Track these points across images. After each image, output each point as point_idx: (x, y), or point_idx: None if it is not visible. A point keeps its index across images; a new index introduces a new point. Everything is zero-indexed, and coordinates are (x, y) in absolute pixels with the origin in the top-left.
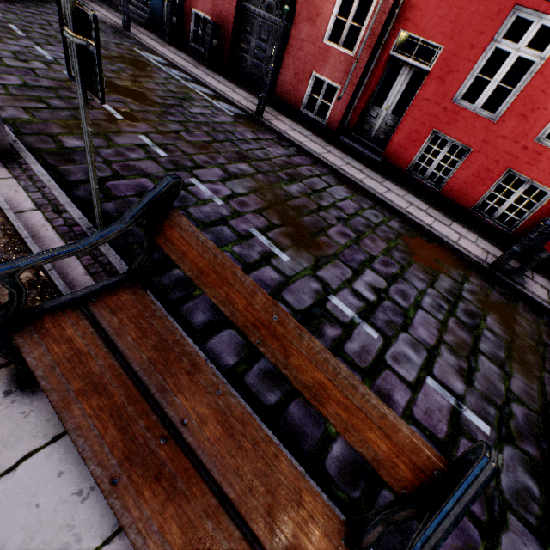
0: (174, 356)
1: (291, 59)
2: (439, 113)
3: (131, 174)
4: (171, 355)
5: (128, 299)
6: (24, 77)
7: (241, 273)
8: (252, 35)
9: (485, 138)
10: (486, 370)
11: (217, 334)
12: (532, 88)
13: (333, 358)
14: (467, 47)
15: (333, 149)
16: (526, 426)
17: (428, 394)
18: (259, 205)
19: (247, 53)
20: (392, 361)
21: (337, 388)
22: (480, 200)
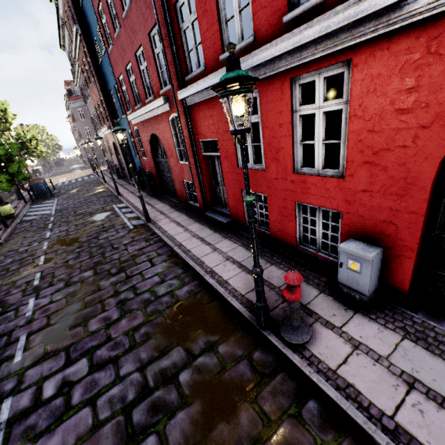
0: None
1: (175, 177)
2: (237, 178)
3: None
4: None
5: None
6: (17, 256)
7: None
8: (164, 171)
9: (268, 184)
10: None
11: None
12: (267, 138)
13: None
14: (225, 133)
15: (195, 225)
16: None
17: None
18: (58, 308)
19: (167, 180)
20: None
21: None
22: (300, 234)
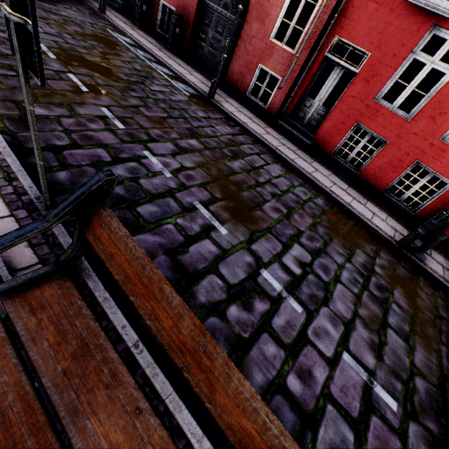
0: (93, 365)
1: (242, 51)
2: (362, 109)
3: (89, 144)
4: (90, 364)
5: (52, 294)
6: None
7: (168, 290)
8: (210, 27)
9: (400, 133)
10: (394, 344)
11: None
12: (441, 96)
13: (263, 407)
14: (390, 56)
15: (272, 130)
16: (427, 401)
17: (344, 370)
18: (204, 179)
19: (205, 42)
20: (313, 336)
21: (265, 443)
22: (391, 184)
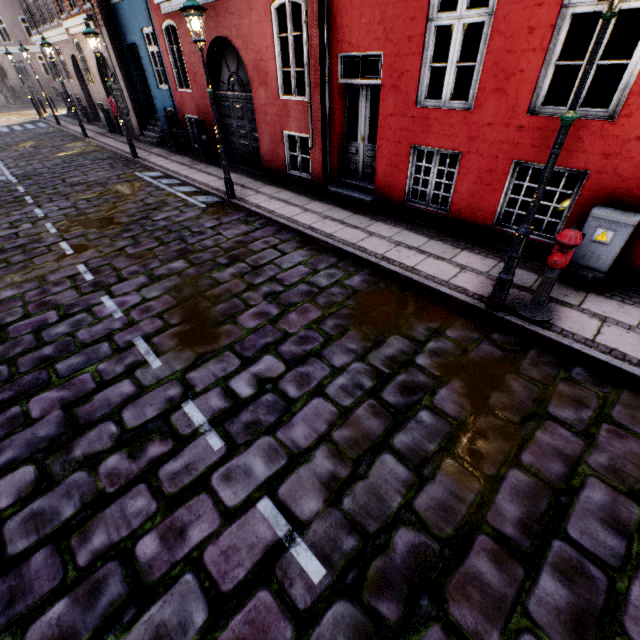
0: None
1: (263, 127)
2: (409, 125)
3: (41, 310)
4: None
5: None
6: (5, 243)
7: None
8: (231, 117)
9: (470, 134)
10: (382, 477)
11: (12, 473)
12: (494, 54)
13: None
14: (405, 41)
15: (316, 204)
16: (404, 566)
17: (247, 524)
18: (166, 306)
19: (234, 135)
20: (220, 480)
21: None
22: (500, 211)
